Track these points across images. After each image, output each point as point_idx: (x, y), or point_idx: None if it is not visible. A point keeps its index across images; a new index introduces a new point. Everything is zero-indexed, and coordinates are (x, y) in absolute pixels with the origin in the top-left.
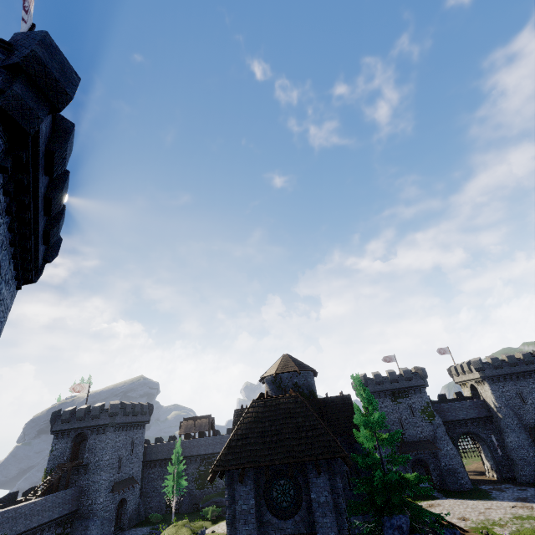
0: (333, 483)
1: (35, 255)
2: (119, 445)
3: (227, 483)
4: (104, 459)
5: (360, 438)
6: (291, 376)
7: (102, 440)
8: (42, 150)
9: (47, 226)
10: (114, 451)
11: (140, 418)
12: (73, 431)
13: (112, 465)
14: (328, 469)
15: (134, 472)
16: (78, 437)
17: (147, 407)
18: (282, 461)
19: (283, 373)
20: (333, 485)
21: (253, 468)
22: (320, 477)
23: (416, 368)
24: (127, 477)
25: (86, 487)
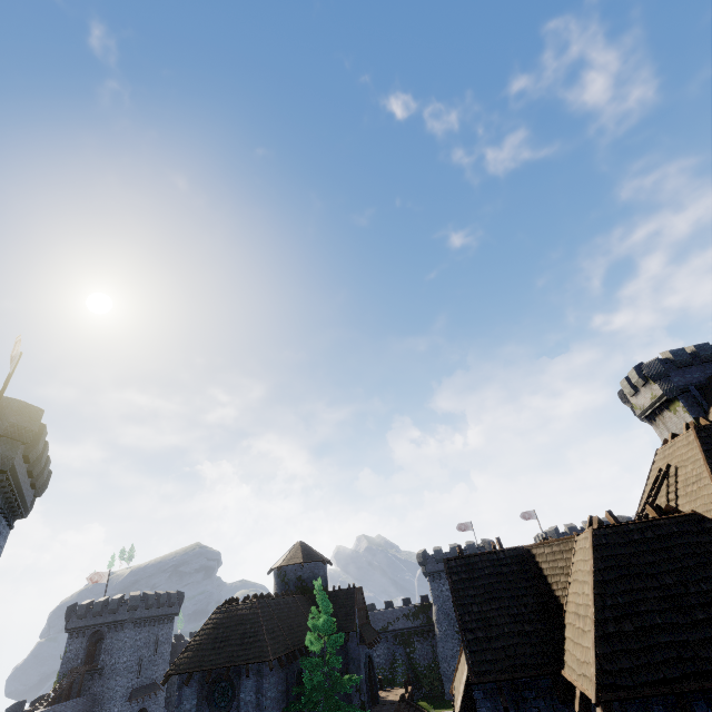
0: (260, 684)
1: (24, 503)
2: (140, 645)
3: (179, 686)
4: (120, 661)
5: (306, 641)
6: (295, 569)
7: (120, 638)
8: (19, 459)
9: (33, 479)
10: (133, 652)
11: (166, 610)
12: (89, 629)
13: (130, 668)
14: (258, 672)
15: (158, 676)
16: (95, 636)
17: (176, 596)
18: (221, 666)
19: (288, 565)
20: (260, 686)
21: (201, 672)
22: (250, 679)
23: (483, 541)
24: (149, 683)
25: (100, 695)
